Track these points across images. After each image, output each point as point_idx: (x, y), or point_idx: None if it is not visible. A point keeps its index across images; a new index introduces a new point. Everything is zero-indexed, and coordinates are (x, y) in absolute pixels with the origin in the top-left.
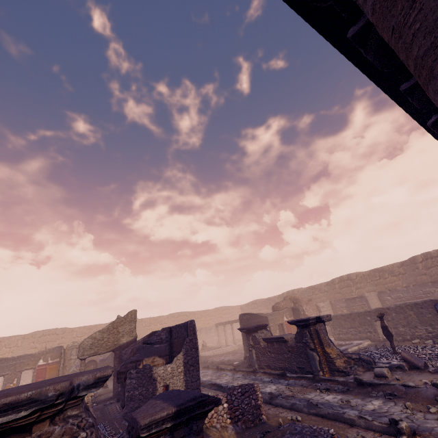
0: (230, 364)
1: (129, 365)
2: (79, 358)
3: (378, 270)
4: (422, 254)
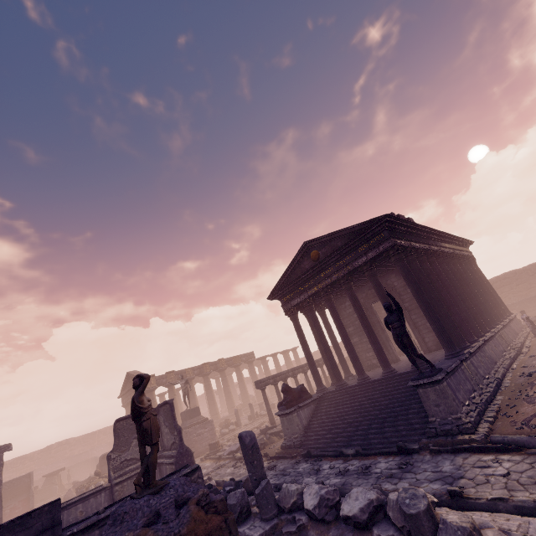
0: None
1: None
2: None
3: (23, 458)
4: (58, 443)
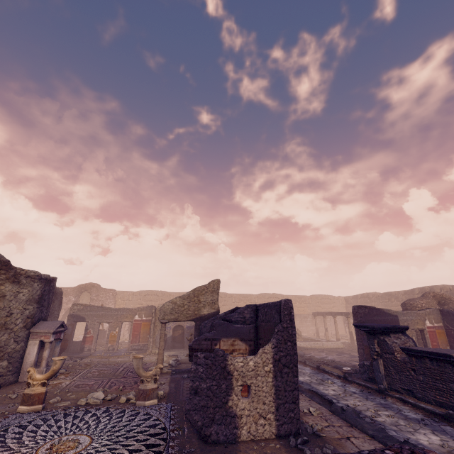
0: (337, 367)
1: (203, 343)
2: (160, 321)
3: None
4: None
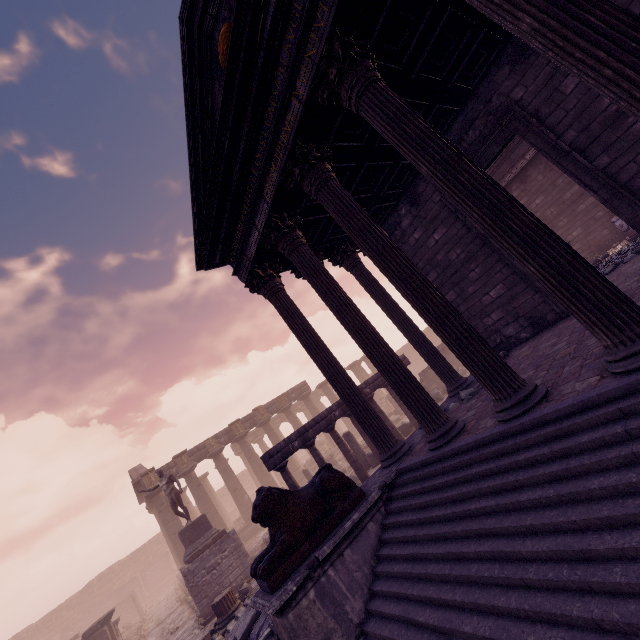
0: None
1: None
2: None
3: (57, 610)
4: (98, 575)
